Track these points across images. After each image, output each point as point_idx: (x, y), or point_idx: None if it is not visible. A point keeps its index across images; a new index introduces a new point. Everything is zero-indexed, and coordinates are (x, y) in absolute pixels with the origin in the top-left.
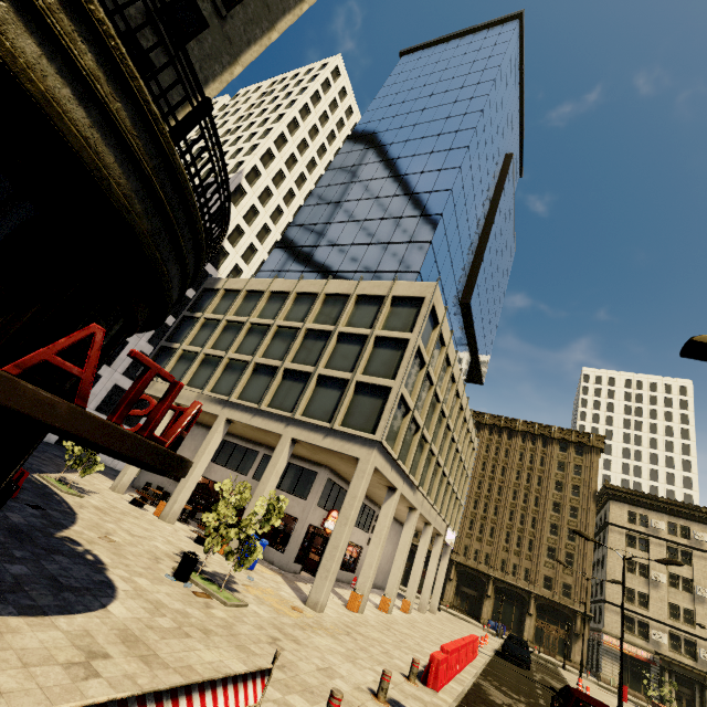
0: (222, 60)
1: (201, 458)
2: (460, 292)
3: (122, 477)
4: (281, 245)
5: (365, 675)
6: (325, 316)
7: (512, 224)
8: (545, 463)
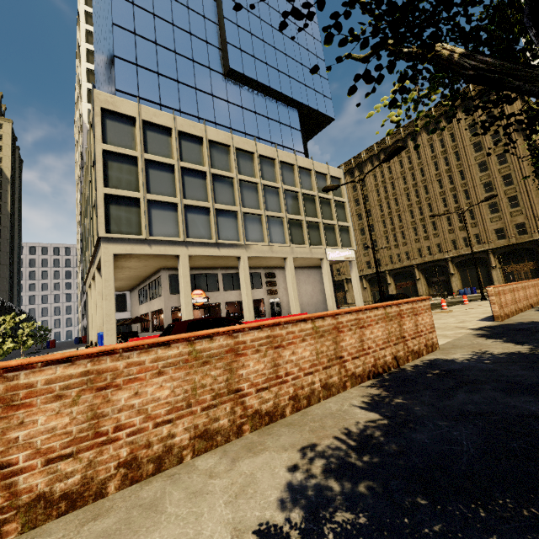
0: None
1: (92, 309)
2: (217, 67)
3: (89, 339)
4: None
5: None
6: None
7: None
8: (455, 137)
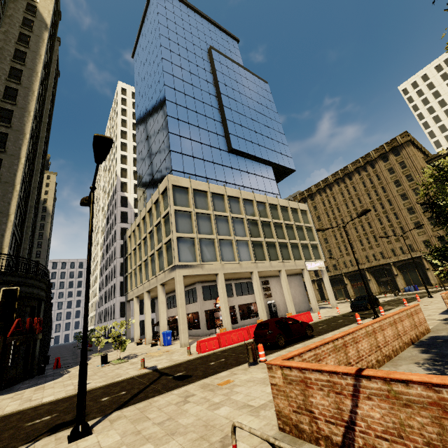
0: (9, 191)
1: (146, 313)
2: (223, 147)
3: (135, 337)
4: (138, 199)
5: (155, 363)
6: (151, 222)
7: (247, 75)
8: (380, 177)
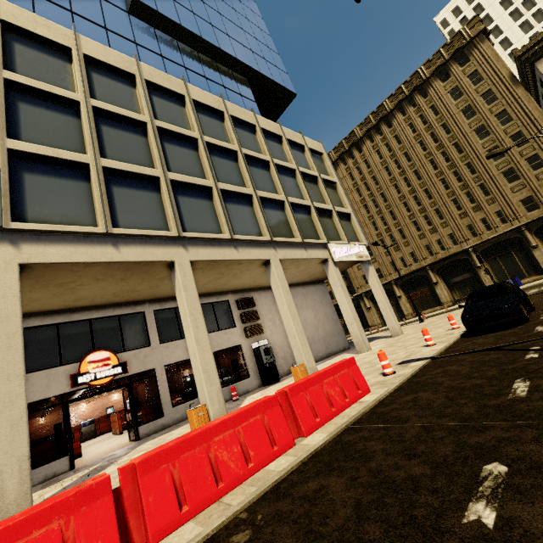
0: None
1: None
2: None
3: None
4: None
5: None
6: None
7: None
8: (438, 109)
